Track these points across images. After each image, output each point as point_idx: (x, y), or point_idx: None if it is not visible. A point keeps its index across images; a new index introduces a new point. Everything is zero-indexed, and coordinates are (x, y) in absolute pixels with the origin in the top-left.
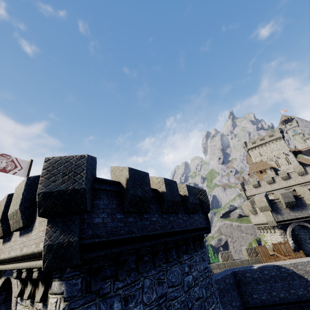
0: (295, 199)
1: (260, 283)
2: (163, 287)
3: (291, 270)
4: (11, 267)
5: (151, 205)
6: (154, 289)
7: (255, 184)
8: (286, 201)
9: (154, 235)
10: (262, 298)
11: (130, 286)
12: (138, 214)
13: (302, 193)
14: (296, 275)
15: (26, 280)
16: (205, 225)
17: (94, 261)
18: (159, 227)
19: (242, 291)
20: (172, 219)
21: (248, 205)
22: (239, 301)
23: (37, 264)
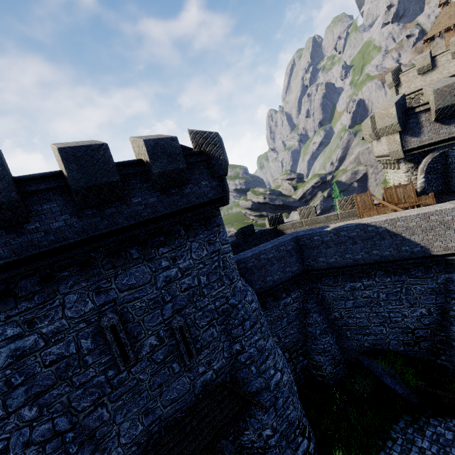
0: None
1: (331, 246)
2: (110, 294)
3: (384, 228)
4: None
5: (45, 204)
6: (88, 301)
7: (424, 67)
8: (439, 107)
9: (59, 248)
10: (330, 261)
11: (35, 309)
12: (8, 229)
13: None
14: (388, 234)
15: None
16: (214, 196)
17: None
18: (72, 234)
19: (305, 255)
20: (113, 211)
21: (368, 125)
22: (297, 266)
23: None
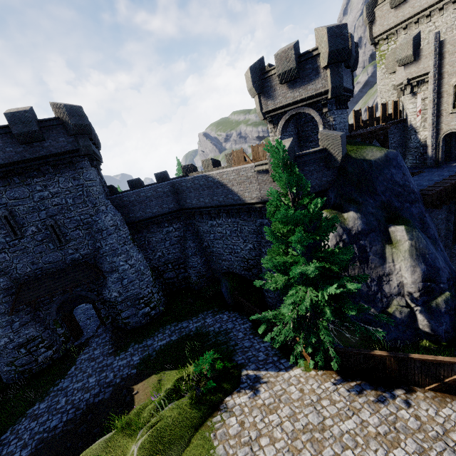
0: (295, 64)
1: (192, 191)
2: (3, 200)
3: (217, 180)
4: None
5: None
6: None
7: None
8: (279, 72)
9: None
10: (193, 203)
11: None
12: None
13: (319, 44)
14: (220, 184)
15: None
16: (71, 148)
17: None
18: None
19: (180, 197)
20: None
21: None
22: (173, 204)
23: None
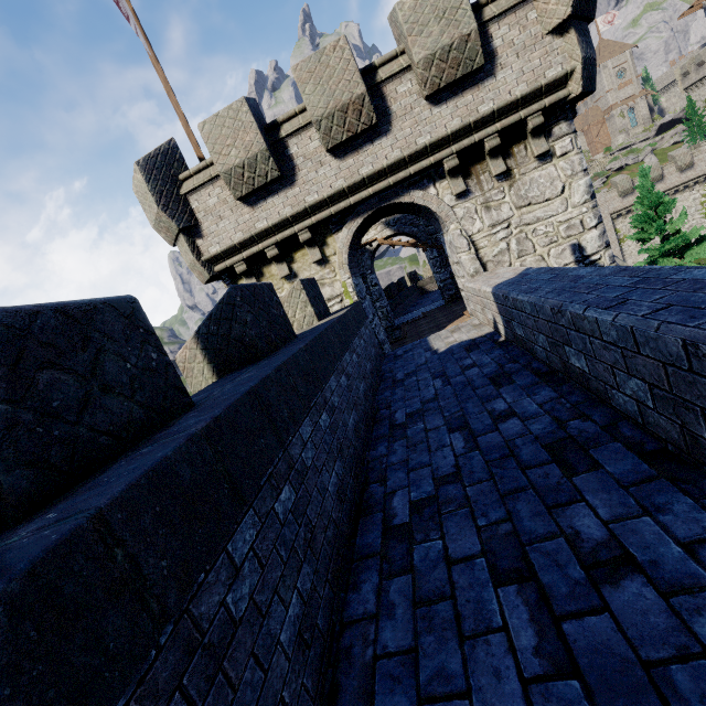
0: None
1: None
2: None
3: None
4: (435, 159)
5: None
6: None
7: None
8: None
9: None
10: None
11: None
12: None
13: None
14: None
15: (462, 173)
16: None
17: (571, 110)
18: None
19: None
20: None
21: None
22: None
23: (545, 102)
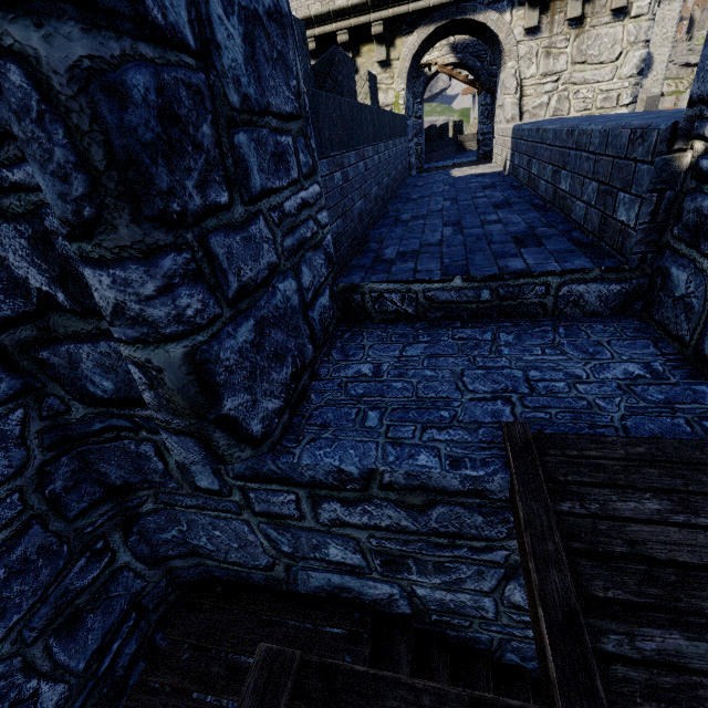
0: None
1: None
2: None
3: None
4: None
5: None
6: None
7: None
8: None
9: None
10: None
11: None
12: None
13: None
14: None
15: (541, 5)
16: None
17: None
18: None
19: None
20: None
21: None
22: None
23: None
